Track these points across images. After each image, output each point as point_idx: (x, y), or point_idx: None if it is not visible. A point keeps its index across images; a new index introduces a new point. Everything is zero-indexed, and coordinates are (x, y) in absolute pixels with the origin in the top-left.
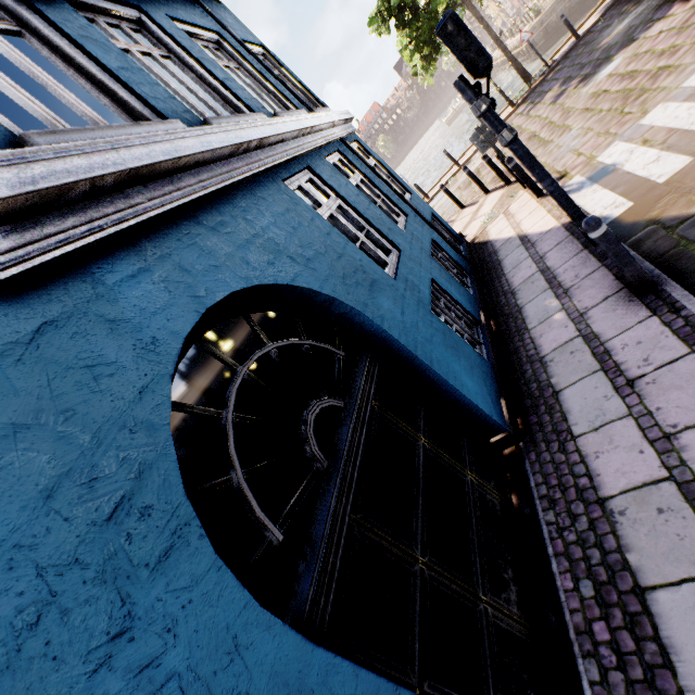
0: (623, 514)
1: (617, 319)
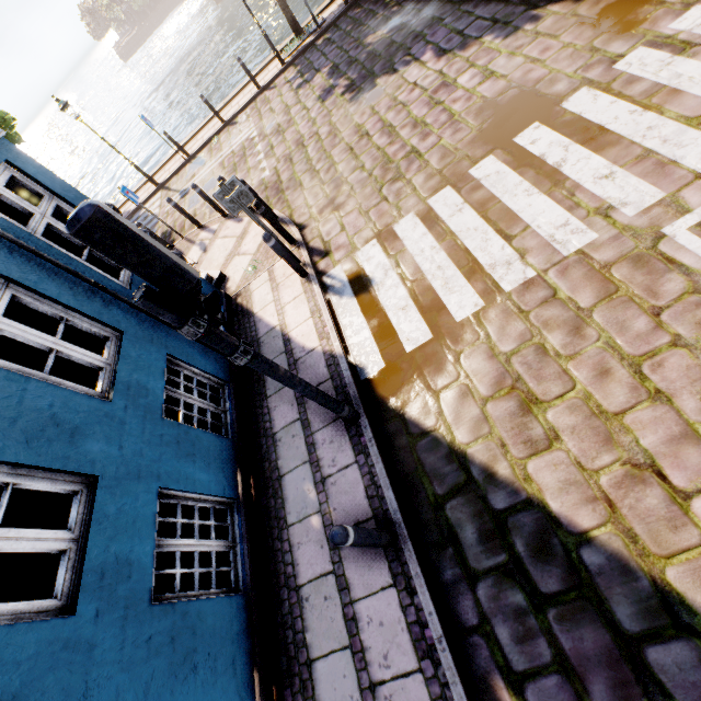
0: None
1: (365, 569)
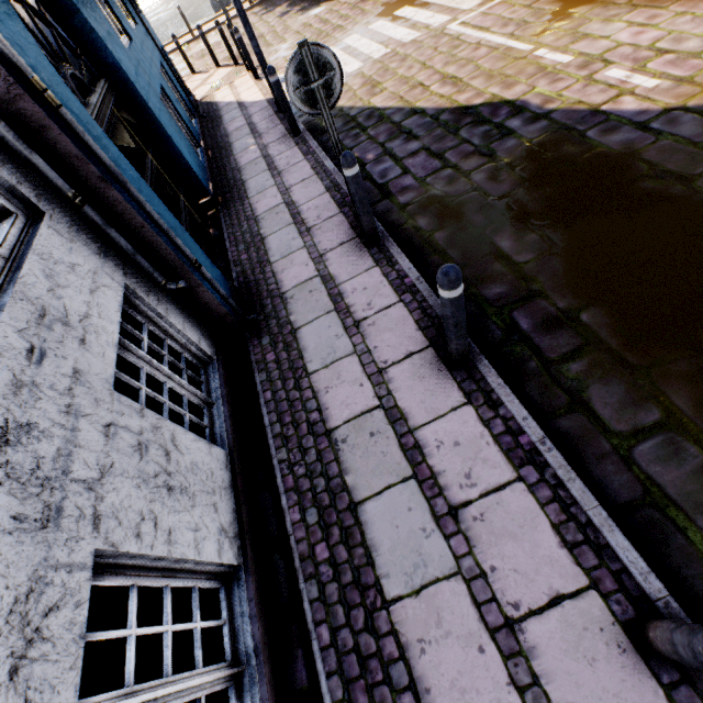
0: (263, 219)
1: (281, 148)
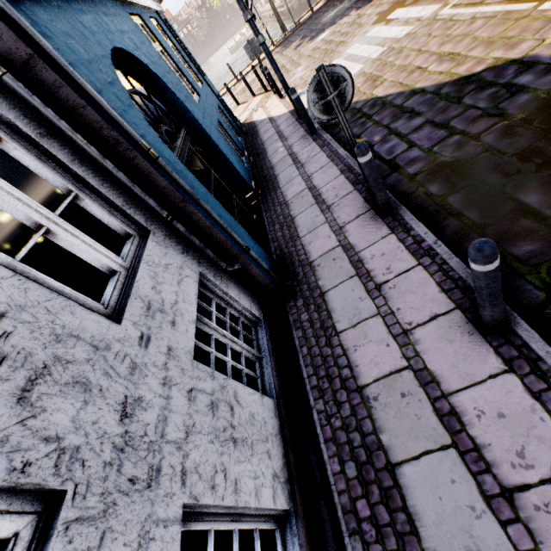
0: (292, 203)
1: (302, 146)
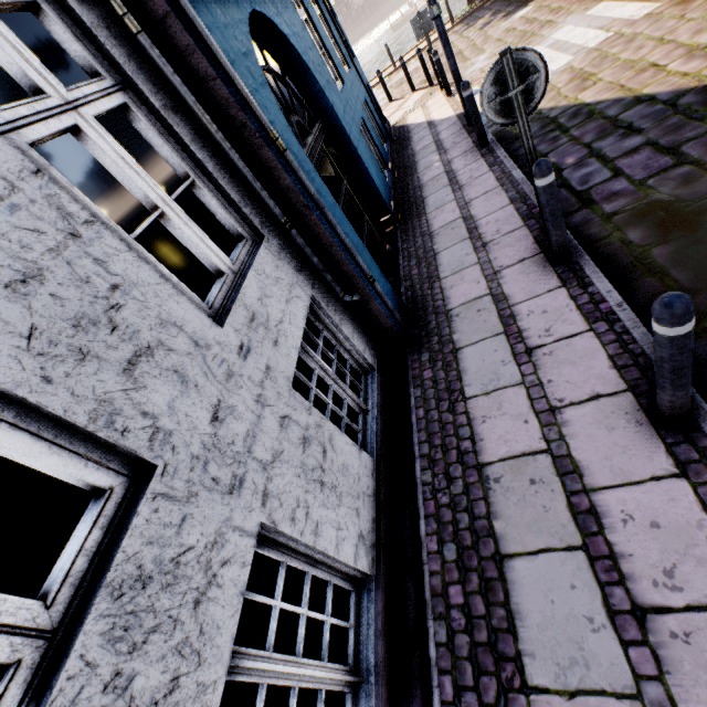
0: (438, 234)
1: (465, 162)
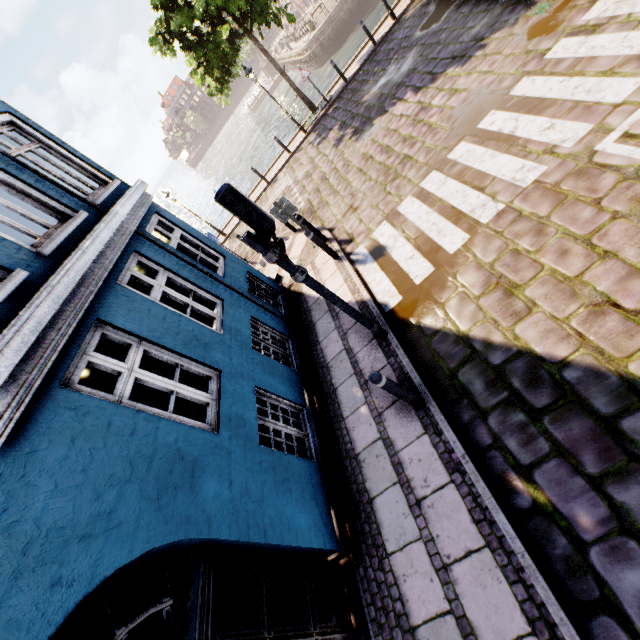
0: None
1: (403, 429)
